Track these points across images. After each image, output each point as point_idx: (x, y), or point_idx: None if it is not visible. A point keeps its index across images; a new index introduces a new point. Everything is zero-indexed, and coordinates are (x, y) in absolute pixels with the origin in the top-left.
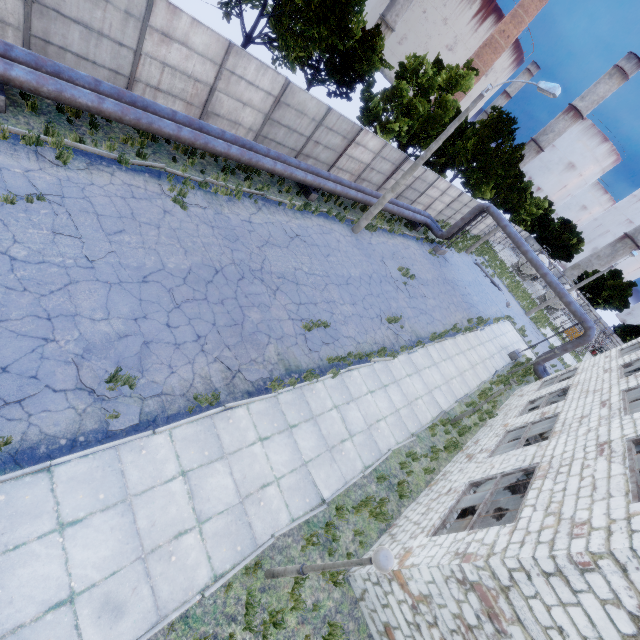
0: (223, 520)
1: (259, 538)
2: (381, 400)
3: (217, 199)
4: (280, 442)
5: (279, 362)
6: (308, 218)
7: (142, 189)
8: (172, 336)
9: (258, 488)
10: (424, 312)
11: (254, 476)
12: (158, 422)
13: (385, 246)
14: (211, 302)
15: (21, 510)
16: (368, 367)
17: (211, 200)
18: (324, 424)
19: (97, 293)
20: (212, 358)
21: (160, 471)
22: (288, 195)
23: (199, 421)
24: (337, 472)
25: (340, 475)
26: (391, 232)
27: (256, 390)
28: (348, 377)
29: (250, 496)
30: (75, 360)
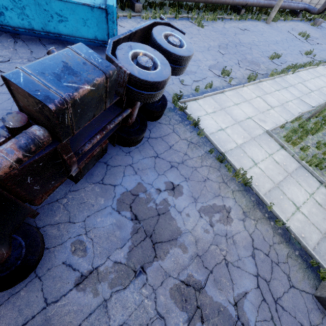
0: (279, 108)
1: (294, 114)
2: (319, 81)
3: (209, 23)
4: (284, 91)
5: (267, 70)
6: (244, 22)
7: (186, 25)
8: (228, 64)
9: (285, 102)
10: (322, 50)
11: (281, 99)
12: (241, 85)
13: (285, 27)
14: (232, 54)
15: (224, 100)
16: (305, 71)
17: (207, 23)
18: (298, 87)
19: (200, 54)
20: (244, 69)
21: (251, 96)
22: (231, 16)
23: (253, 85)
24: (313, 100)
25: (315, 101)
26: (285, 19)
27: (265, 77)
28: (298, 74)
29: (283, 104)
30: (209, 69)
